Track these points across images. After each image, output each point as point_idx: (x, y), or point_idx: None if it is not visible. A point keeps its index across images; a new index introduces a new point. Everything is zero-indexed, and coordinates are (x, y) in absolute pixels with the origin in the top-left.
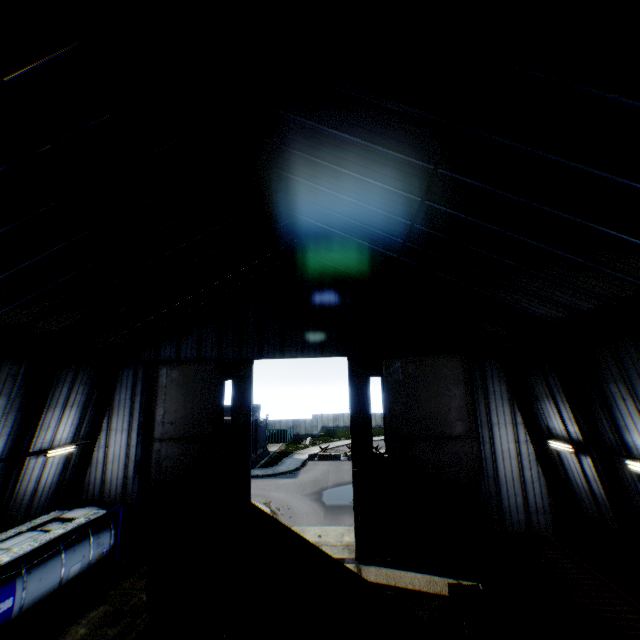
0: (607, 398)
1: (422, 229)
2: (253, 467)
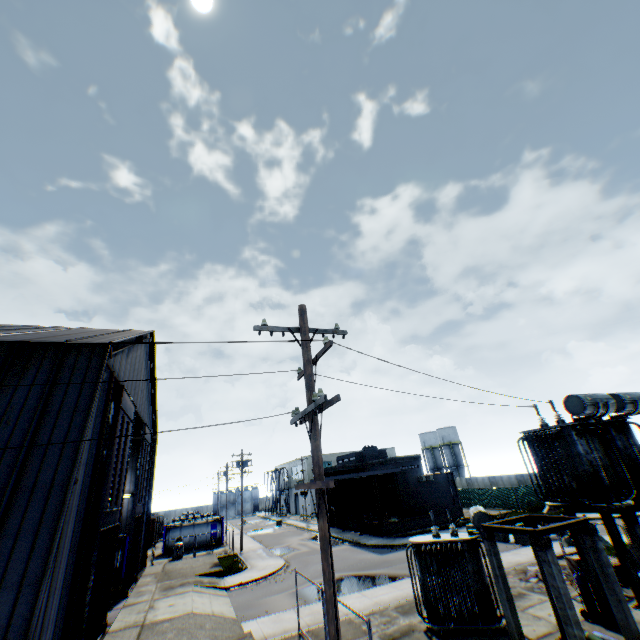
0: None
1: None
2: (384, 534)
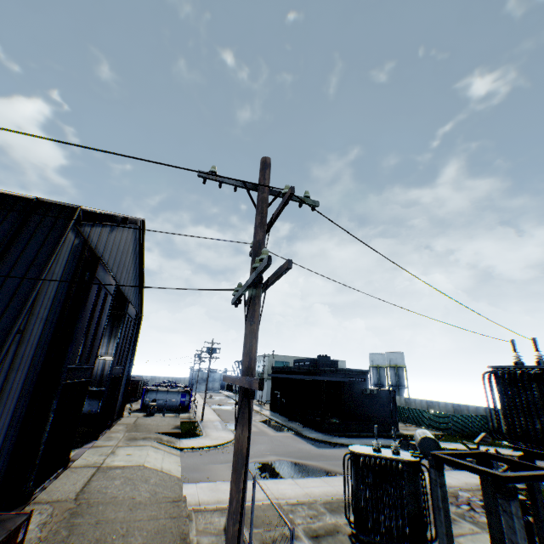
0: None
1: None
2: (324, 431)
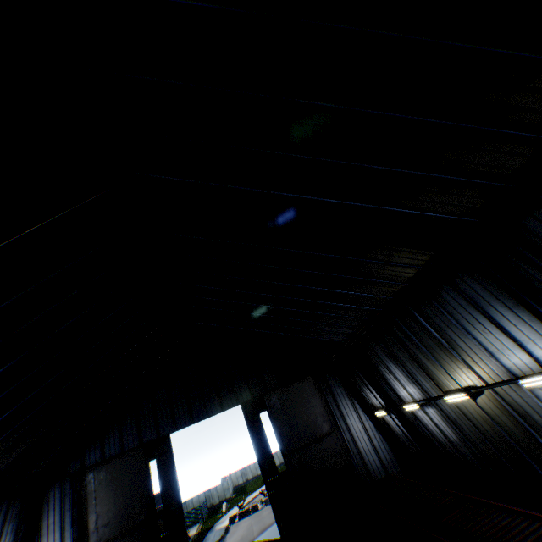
0: (383, 375)
1: (261, 316)
2: None
